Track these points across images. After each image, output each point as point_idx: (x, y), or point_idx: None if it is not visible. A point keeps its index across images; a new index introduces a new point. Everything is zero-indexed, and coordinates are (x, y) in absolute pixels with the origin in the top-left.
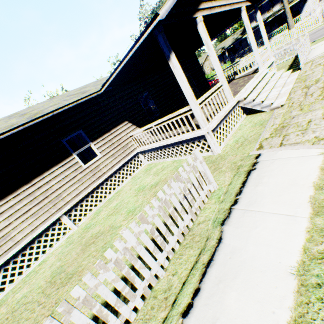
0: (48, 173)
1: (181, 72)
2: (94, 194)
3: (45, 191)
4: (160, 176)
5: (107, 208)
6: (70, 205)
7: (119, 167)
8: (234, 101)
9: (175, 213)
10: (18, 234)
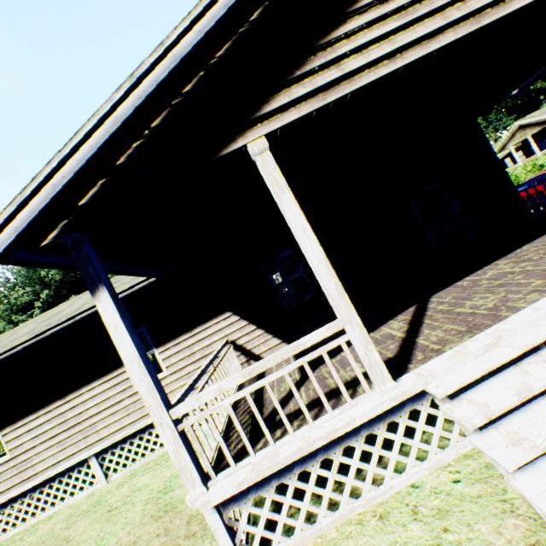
0: (88, 388)
1: (122, 335)
2: (145, 436)
3: (79, 413)
4: None
5: (135, 480)
6: (102, 445)
7: None
8: (382, 397)
9: None
10: (40, 462)
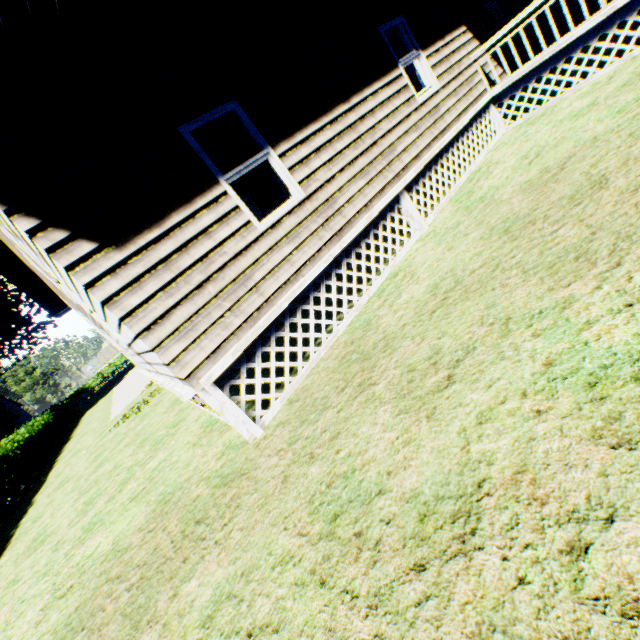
0: (369, 93)
1: None
2: (438, 169)
3: (371, 129)
4: (625, 76)
5: (490, 178)
6: (413, 171)
7: (465, 125)
8: None
9: None
10: (346, 205)
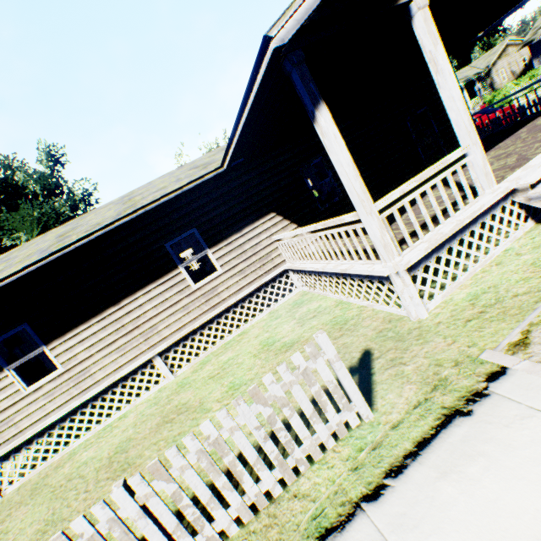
0: (143, 292)
1: (339, 145)
2: (205, 331)
3: (137, 317)
4: (303, 330)
5: (215, 361)
6: (166, 343)
7: (250, 292)
8: (494, 193)
9: (240, 467)
10: (99, 371)
